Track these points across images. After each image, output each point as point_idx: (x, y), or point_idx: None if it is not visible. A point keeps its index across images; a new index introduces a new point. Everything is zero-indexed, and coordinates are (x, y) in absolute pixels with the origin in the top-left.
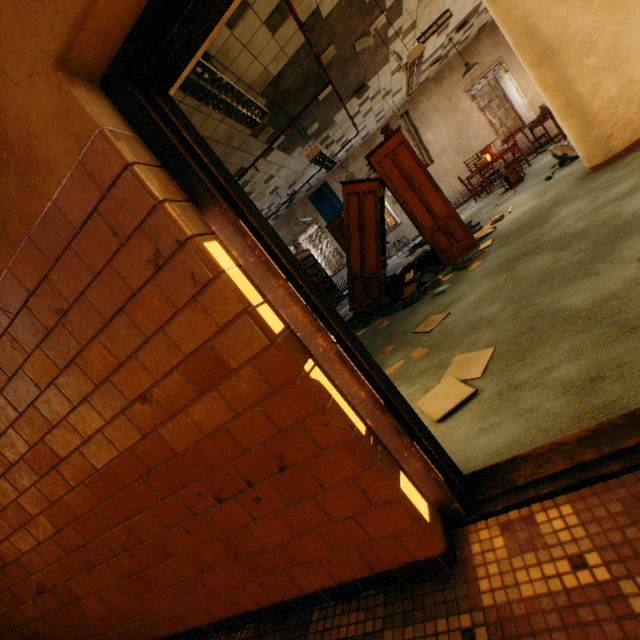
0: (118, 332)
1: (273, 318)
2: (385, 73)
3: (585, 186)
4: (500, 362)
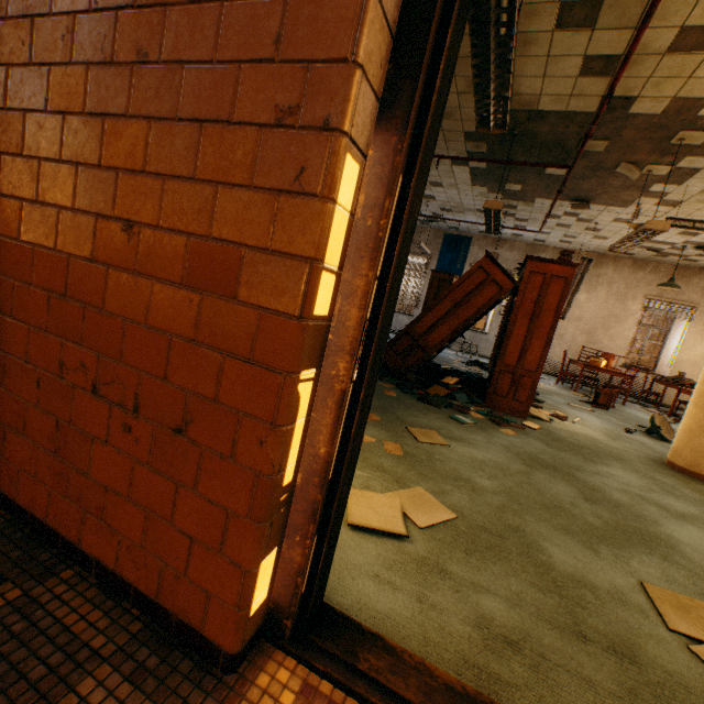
0: (174, 139)
1: (327, 296)
2: (612, 213)
3: (651, 470)
4: (449, 534)
